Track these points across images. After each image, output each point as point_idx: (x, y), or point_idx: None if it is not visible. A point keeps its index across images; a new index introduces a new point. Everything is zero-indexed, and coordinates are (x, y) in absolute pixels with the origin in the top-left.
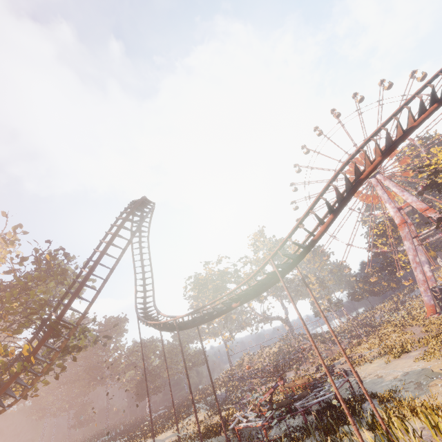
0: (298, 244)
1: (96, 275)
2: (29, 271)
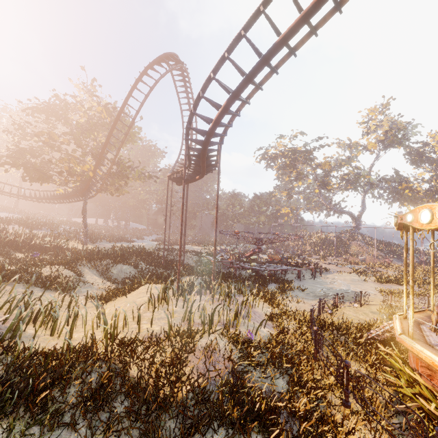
0: (197, 130)
1: (118, 129)
2: (91, 118)
